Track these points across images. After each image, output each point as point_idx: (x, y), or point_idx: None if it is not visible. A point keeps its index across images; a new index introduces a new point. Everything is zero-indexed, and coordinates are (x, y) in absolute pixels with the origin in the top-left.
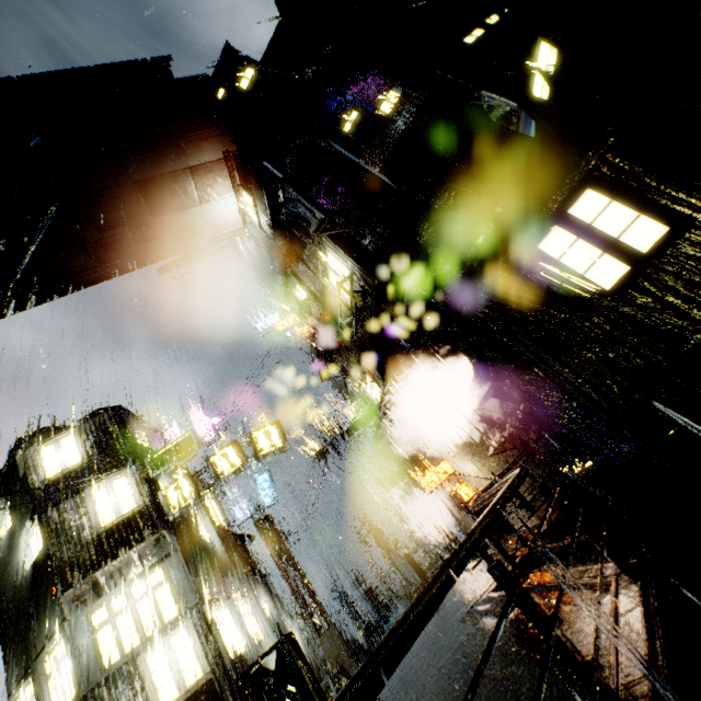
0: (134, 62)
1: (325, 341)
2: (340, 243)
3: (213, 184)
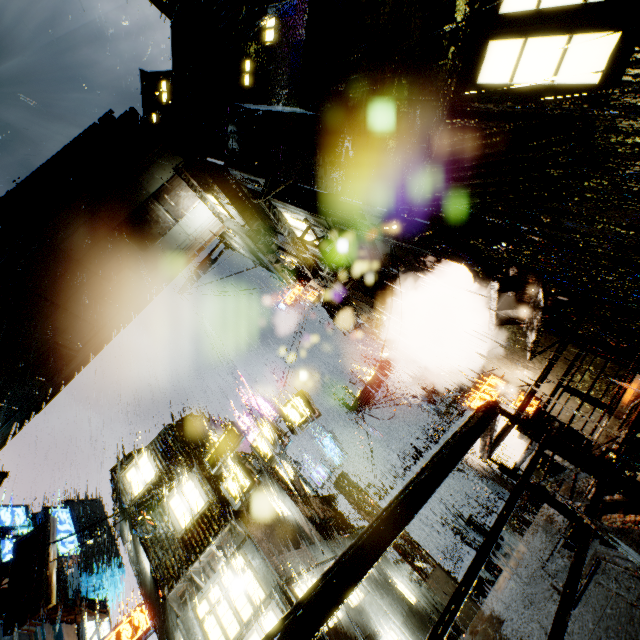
0: (86, 132)
1: (331, 297)
2: (285, 199)
3: (178, 201)
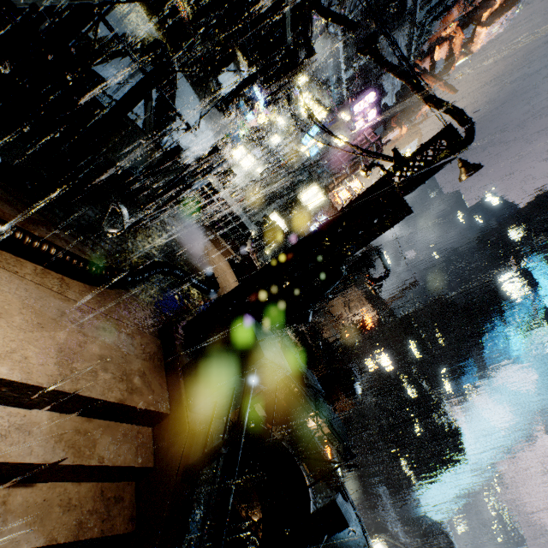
0: None
1: None
2: None
3: None
